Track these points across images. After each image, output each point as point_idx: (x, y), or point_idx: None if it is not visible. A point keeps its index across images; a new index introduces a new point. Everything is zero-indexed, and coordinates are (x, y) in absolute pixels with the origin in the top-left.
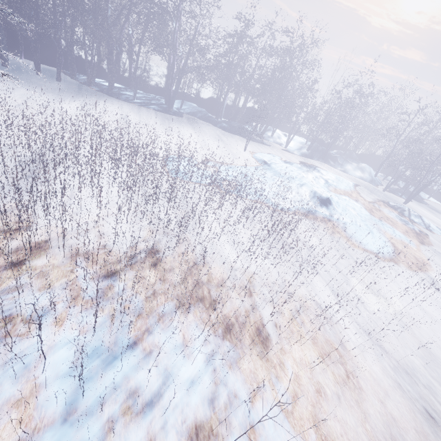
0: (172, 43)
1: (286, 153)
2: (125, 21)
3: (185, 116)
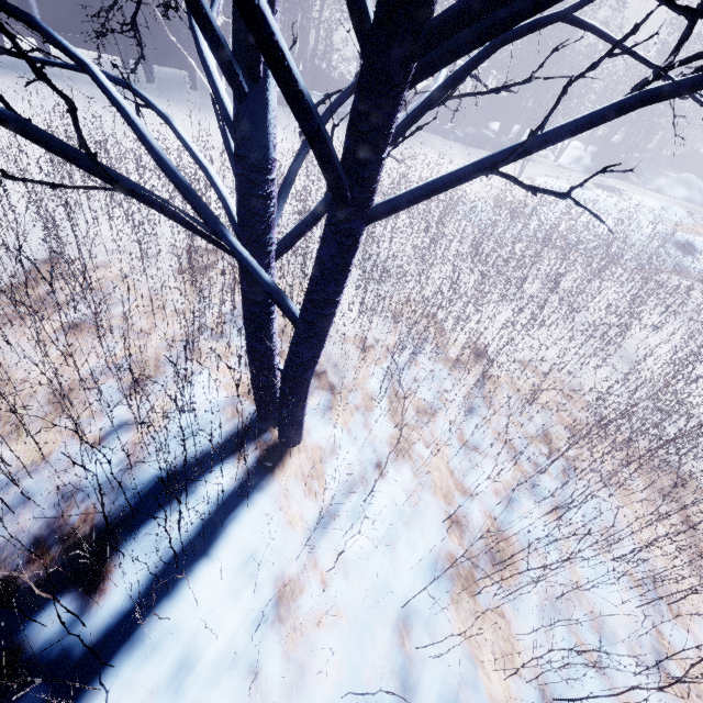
0: None
1: (564, 171)
2: None
3: None
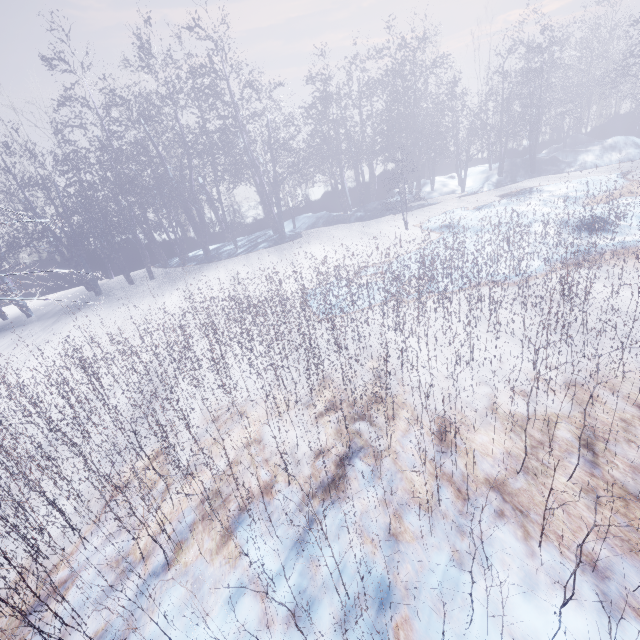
0: (249, 160)
1: (470, 197)
2: (190, 173)
3: (304, 234)
